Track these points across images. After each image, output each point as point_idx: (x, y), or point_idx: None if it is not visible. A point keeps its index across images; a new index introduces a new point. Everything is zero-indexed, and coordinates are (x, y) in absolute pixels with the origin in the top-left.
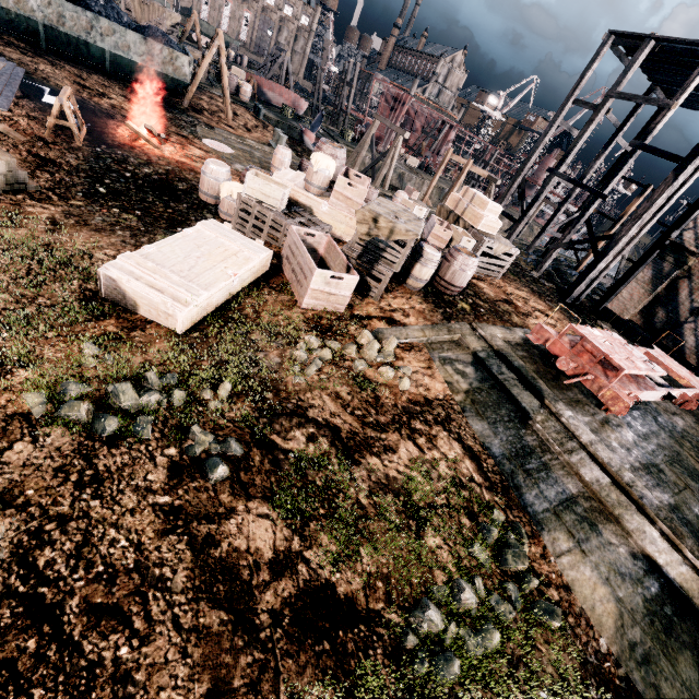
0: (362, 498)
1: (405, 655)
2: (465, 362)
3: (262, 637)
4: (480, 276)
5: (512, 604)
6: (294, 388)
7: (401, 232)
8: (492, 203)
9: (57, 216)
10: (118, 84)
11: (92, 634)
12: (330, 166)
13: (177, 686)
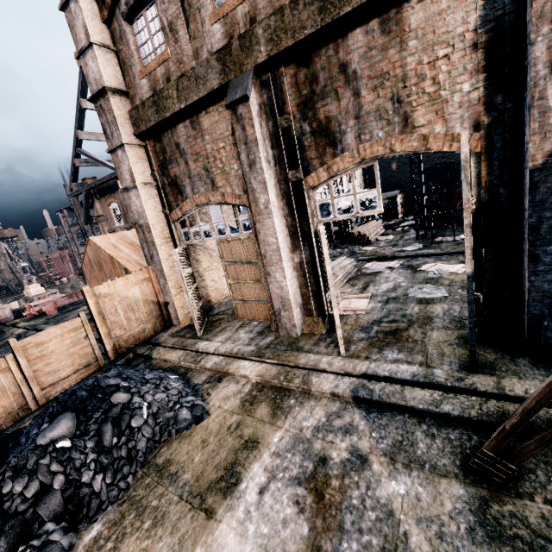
0: None
1: None
2: None
3: None
4: None
5: None
6: None
7: None
8: (31, 286)
9: None
10: None
11: None
12: None
13: None
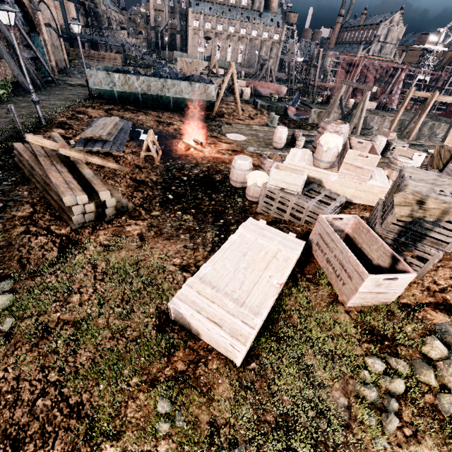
0: None
1: None
2: None
3: None
4: None
5: None
6: None
7: None
8: None
9: (143, 231)
10: (177, 114)
11: None
12: (339, 143)
13: None
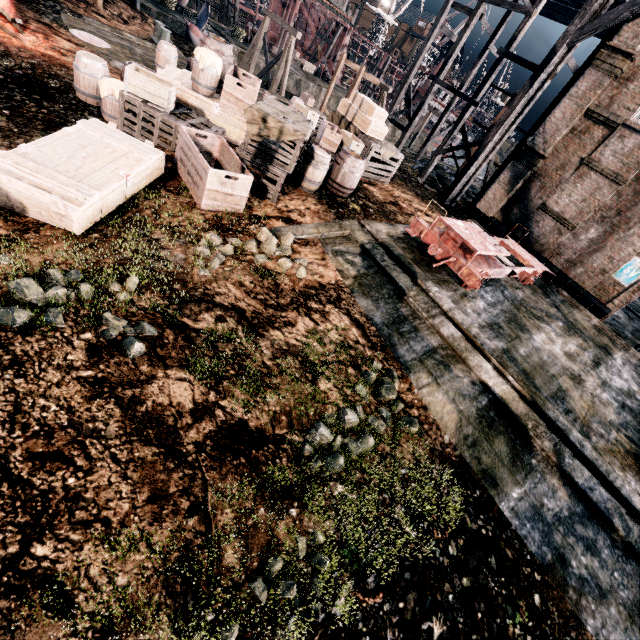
0: (266, 361)
1: (304, 460)
2: (354, 253)
3: (190, 460)
4: (370, 181)
5: (384, 421)
6: (200, 279)
7: (290, 132)
8: (378, 109)
9: None
10: None
11: (39, 473)
12: (216, 63)
13: (122, 498)
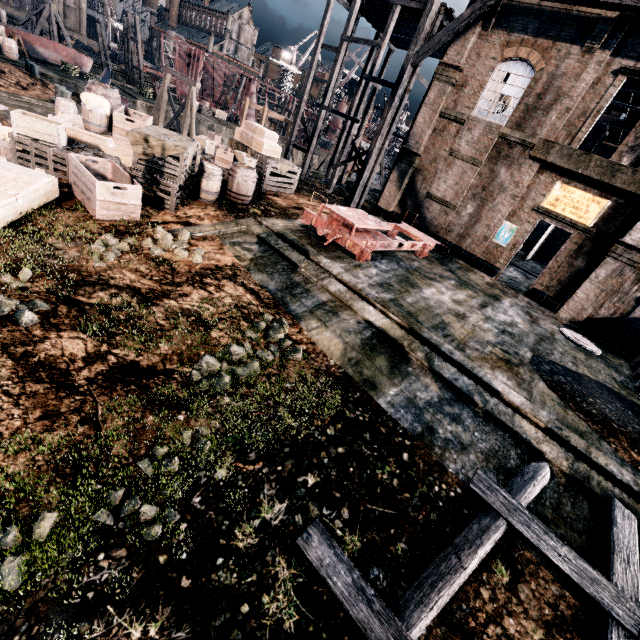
0: (160, 321)
1: (194, 383)
2: (251, 242)
3: (81, 390)
4: (276, 194)
5: (273, 354)
6: (95, 269)
7: (171, 147)
8: (268, 131)
9: None
10: None
11: None
12: (103, 104)
13: (14, 418)
